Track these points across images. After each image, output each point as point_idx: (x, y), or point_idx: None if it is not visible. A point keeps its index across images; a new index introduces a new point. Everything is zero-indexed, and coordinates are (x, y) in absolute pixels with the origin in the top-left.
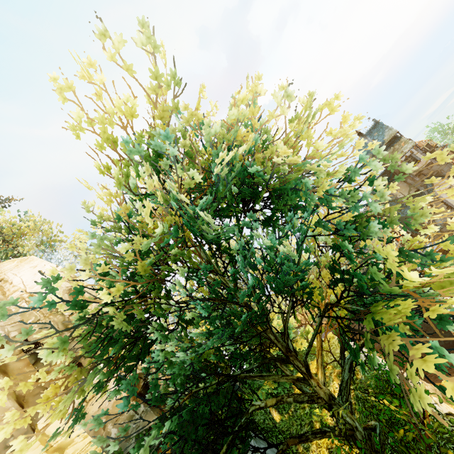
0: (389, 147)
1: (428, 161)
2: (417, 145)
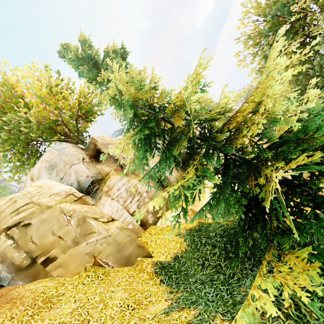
0: None
1: None
2: None
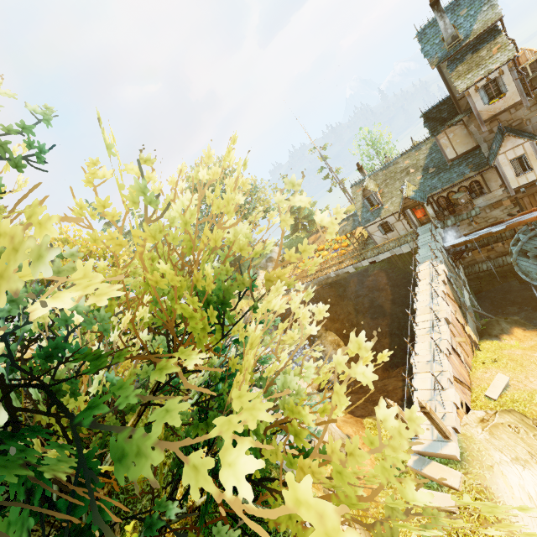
0: (472, 52)
1: (518, 98)
2: (518, 58)
